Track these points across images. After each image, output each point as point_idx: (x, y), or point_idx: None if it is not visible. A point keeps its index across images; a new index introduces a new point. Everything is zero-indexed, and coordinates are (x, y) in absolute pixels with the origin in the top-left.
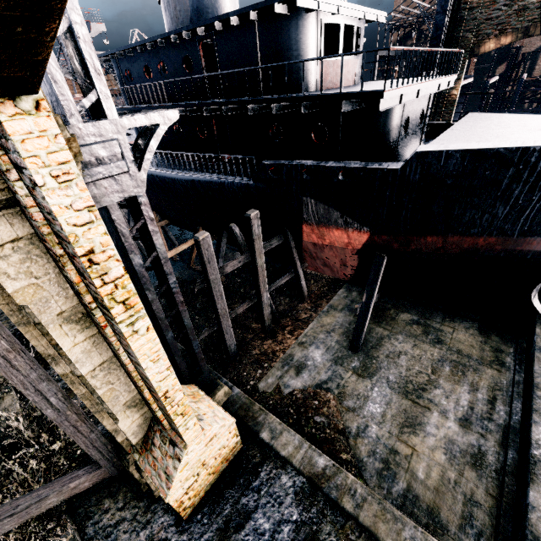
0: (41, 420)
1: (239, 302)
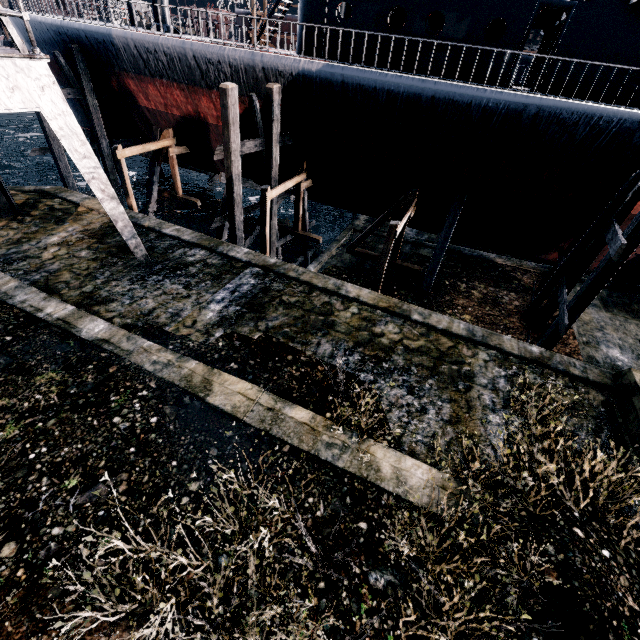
0: (478, 476)
1: (461, 298)
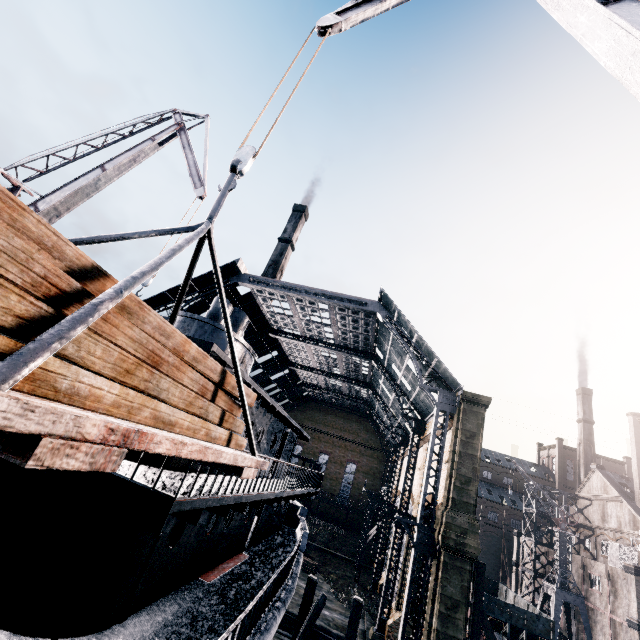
0: None
1: None
